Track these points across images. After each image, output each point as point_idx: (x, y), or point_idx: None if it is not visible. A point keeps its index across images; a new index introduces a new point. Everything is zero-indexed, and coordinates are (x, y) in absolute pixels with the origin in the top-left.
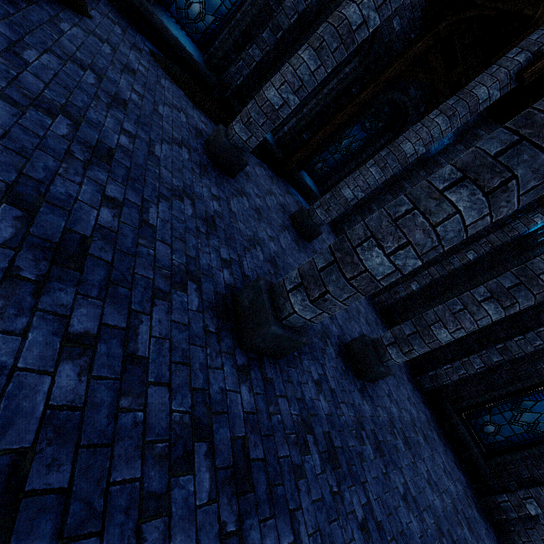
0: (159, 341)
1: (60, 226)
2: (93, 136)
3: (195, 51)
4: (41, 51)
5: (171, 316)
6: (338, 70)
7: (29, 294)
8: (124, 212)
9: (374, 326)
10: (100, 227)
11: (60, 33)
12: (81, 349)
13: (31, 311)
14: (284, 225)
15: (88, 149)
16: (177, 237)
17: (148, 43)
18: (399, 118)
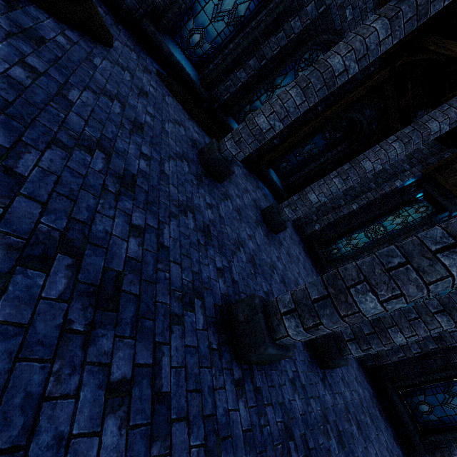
0: (177, 371)
1: (100, 266)
2: (121, 165)
3: (193, 71)
4: (81, 89)
5: (184, 341)
6: None
7: (79, 348)
8: (146, 238)
9: None
10: (129, 259)
11: (94, 68)
12: (120, 398)
13: (81, 366)
14: (257, 221)
15: (118, 179)
16: (184, 254)
17: (155, 64)
18: (355, 132)
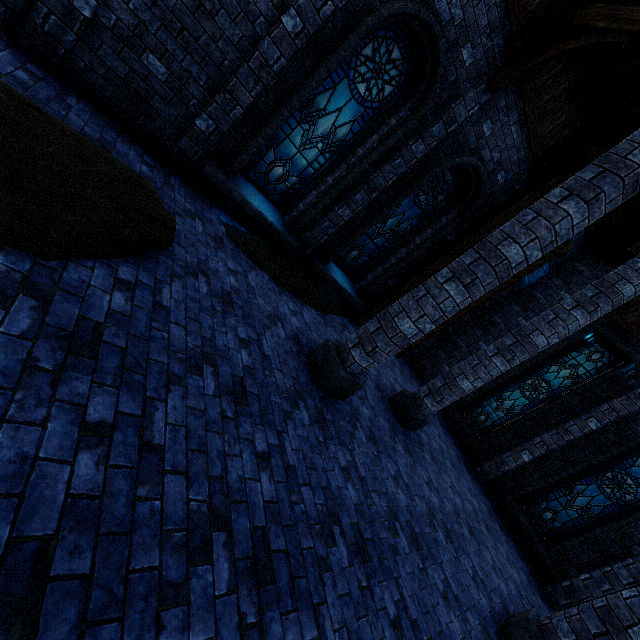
0: None
1: None
2: (246, 529)
3: (275, 214)
4: (164, 395)
5: None
6: (432, 217)
7: None
8: None
9: (491, 525)
10: None
11: (167, 318)
12: None
13: None
14: (391, 428)
15: (251, 574)
16: None
17: (222, 216)
18: None
